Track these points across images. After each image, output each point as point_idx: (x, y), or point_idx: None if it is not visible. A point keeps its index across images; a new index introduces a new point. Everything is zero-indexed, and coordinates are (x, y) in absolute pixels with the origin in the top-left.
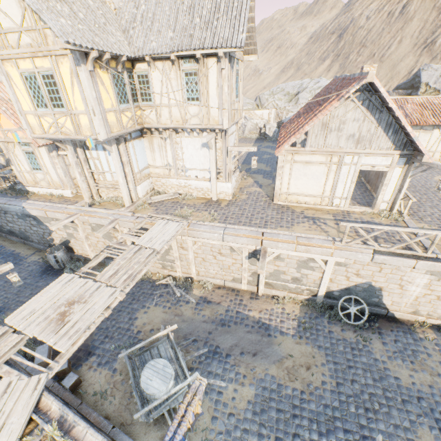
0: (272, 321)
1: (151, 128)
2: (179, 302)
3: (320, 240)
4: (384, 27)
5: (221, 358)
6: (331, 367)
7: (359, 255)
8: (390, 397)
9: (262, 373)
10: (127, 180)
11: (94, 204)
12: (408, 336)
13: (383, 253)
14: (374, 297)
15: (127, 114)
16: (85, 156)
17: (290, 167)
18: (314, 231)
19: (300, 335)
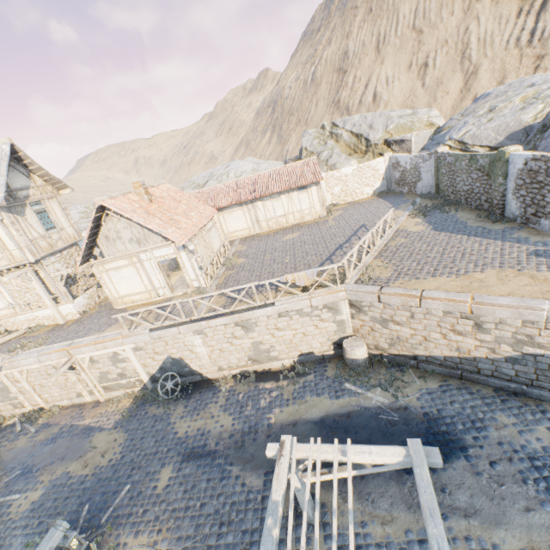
0: (99, 422)
1: None
2: (18, 437)
3: (114, 334)
4: (303, 94)
5: (30, 474)
6: (126, 444)
7: (141, 337)
8: (160, 450)
9: (60, 472)
10: None
11: None
12: (210, 392)
13: (158, 329)
14: (184, 367)
15: None
16: None
17: (107, 275)
18: (123, 326)
19: (117, 426)
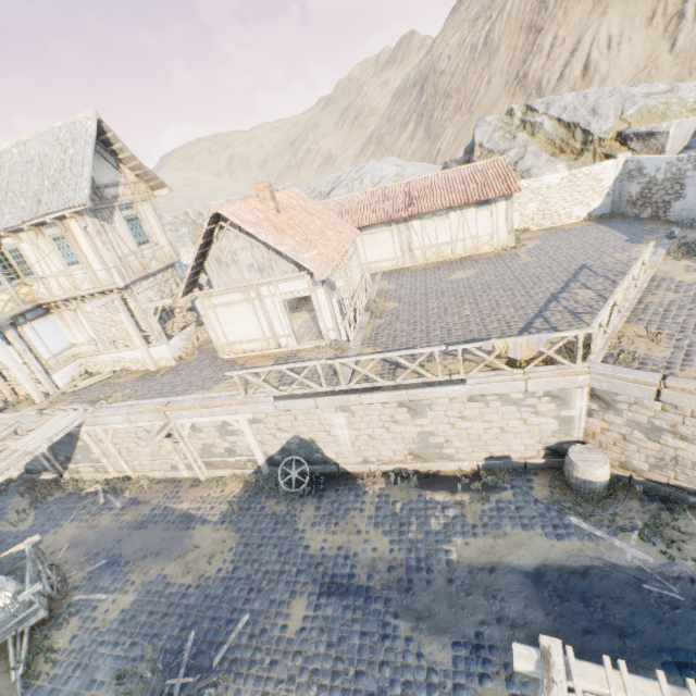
0: (201, 510)
1: (51, 303)
2: (102, 511)
3: (225, 397)
4: (469, 67)
5: (117, 568)
6: (239, 550)
7: (261, 407)
8: (286, 570)
9: (155, 574)
10: (33, 370)
11: (8, 409)
12: (351, 493)
13: (286, 398)
14: (315, 452)
15: (2, 297)
16: None
17: (214, 312)
18: (235, 386)
19: (224, 520)
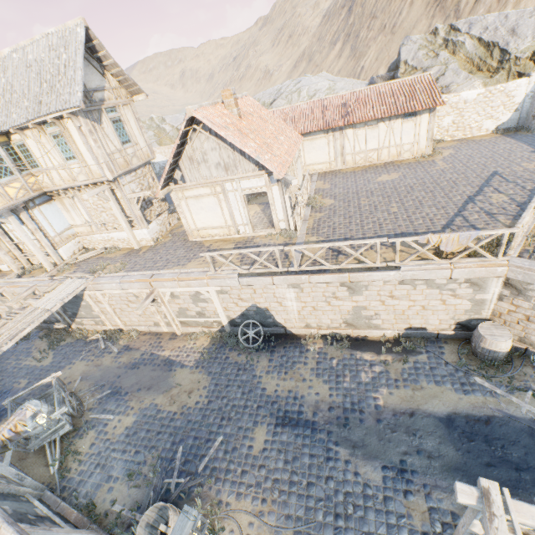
0: (179, 357)
1: (53, 191)
2: (103, 354)
3: (198, 272)
4: None
5: (119, 396)
6: (211, 388)
7: (228, 281)
8: (249, 405)
9: (148, 403)
10: (43, 245)
11: (25, 274)
12: (296, 350)
13: (248, 276)
14: (268, 318)
15: (15, 185)
16: (1, 230)
17: (186, 203)
18: (205, 264)
19: (198, 365)
